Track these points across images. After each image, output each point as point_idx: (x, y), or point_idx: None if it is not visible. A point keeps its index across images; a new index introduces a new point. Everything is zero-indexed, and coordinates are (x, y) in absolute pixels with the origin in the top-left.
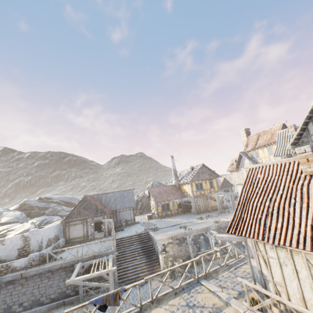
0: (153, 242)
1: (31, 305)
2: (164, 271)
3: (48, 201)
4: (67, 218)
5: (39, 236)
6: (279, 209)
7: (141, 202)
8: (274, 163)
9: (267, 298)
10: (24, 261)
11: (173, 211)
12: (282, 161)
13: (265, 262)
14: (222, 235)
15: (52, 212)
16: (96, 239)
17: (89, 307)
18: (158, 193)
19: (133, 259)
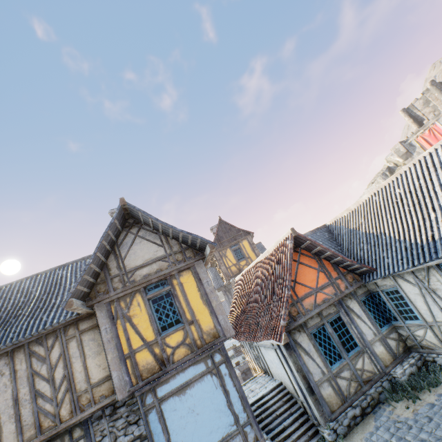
0: None
1: None
2: None
3: None
4: None
5: None
6: None
7: None
8: None
9: None
10: None
11: None
12: None
13: None
14: None
15: None
16: None
17: None
18: None
19: None
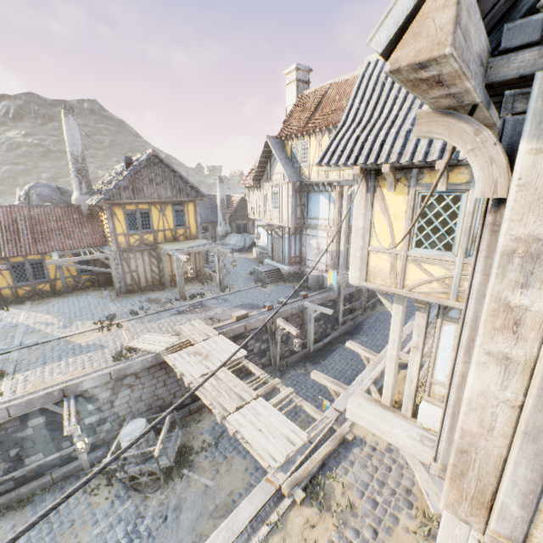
0: None
1: None
2: None
3: None
4: None
5: None
6: None
7: None
8: None
9: None
10: None
11: (61, 281)
12: None
13: None
14: None
15: None
16: None
17: None
18: (0, 229)
19: None
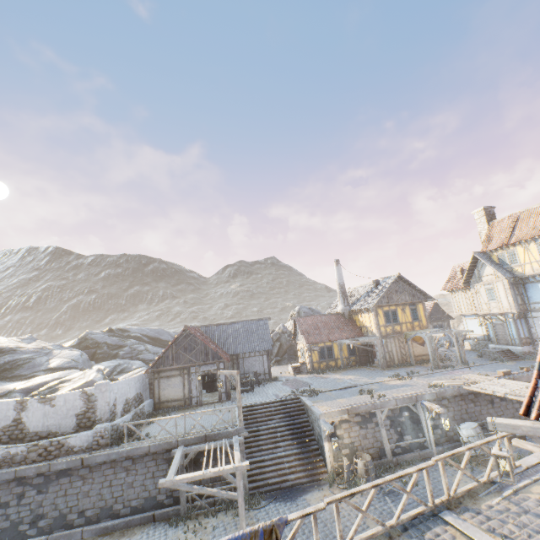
0: (309, 417)
1: (98, 516)
2: (364, 487)
3: (123, 335)
4: (156, 365)
5: (110, 394)
6: None
7: (279, 343)
8: None
9: None
10: (87, 438)
11: (340, 360)
12: None
13: None
14: (515, 423)
15: (129, 353)
16: (204, 404)
17: (199, 532)
18: (311, 328)
19: (273, 447)
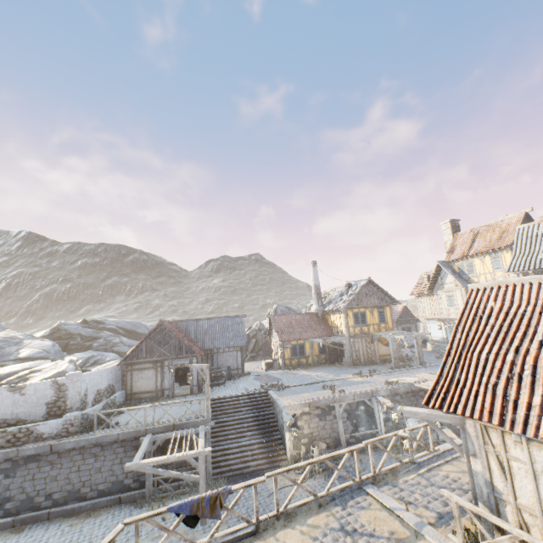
0: (275, 409)
1: (66, 499)
2: (300, 464)
3: (98, 327)
4: (130, 357)
5: (82, 384)
6: (537, 369)
7: (255, 339)
8: (523, 281)
9: (499, 532)
10: (56, 425)
11: (310, 357)
12: (542, 279)
13: (502, 467)
14: (416, 410)
15: (103, 345)
16: (176, 396)
17: None
18: (286, 326)
19: (239, 436)
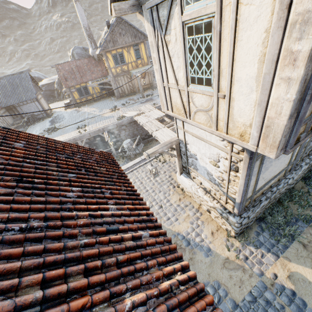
0: None
1: None
2: None
3: None
4: None
5: None
6: None
7: None
8: None
9: None
10: None
11: (95, 95)
12: None
13: None
14: None
15: None
16: None
17: None
18: (68, 73)
19: None
